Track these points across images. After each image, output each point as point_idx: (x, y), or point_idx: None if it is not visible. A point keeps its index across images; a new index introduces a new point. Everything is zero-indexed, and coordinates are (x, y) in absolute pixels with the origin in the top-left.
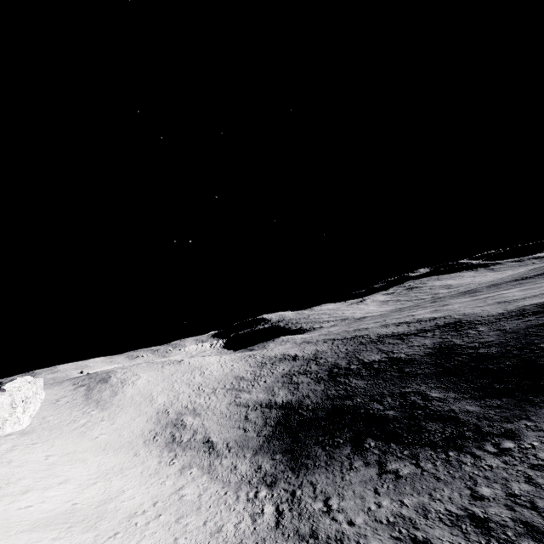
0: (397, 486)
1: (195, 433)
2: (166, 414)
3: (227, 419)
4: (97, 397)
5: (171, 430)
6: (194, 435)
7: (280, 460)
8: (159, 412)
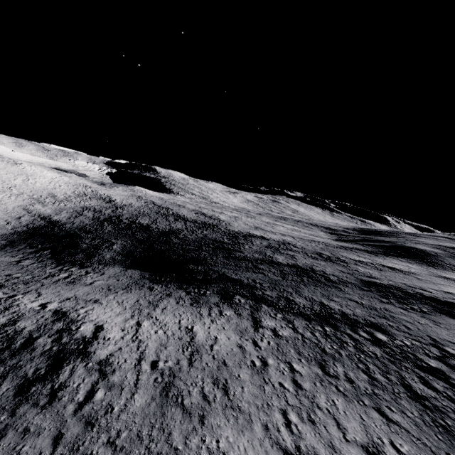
0: (5, 266)
1: None
2: None
3: (4, 213)
4: None
5: None
6: None
7: (0, 243)
8: None
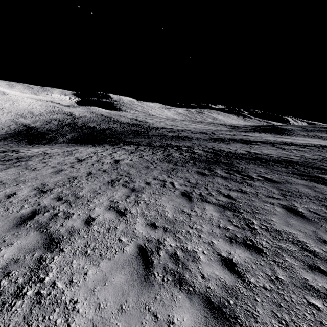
0: None
1: None
2: None
3: None
4: None
5: None
6: None
7: None
8: None
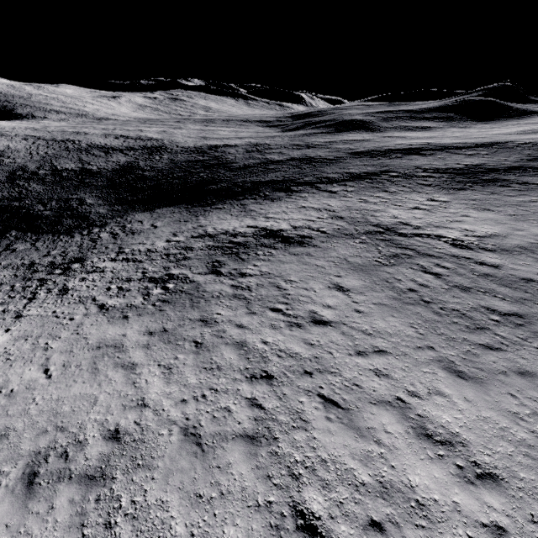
0: (7, 256)
1: None
2: None
3: None
4: None
5: None
6: None
7: None
8: None
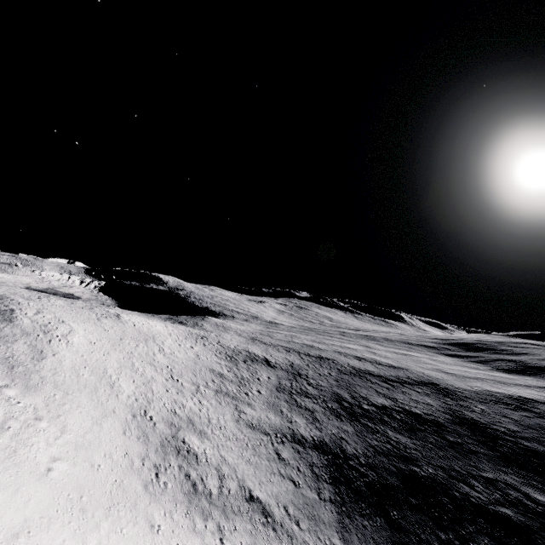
0: None
1: (223, 477)
2: (149, 421)
3: (253, 453)
4: (3, 352)
5: (177, 462)
6: (222, 480)
7: None
8: (136, 415)
